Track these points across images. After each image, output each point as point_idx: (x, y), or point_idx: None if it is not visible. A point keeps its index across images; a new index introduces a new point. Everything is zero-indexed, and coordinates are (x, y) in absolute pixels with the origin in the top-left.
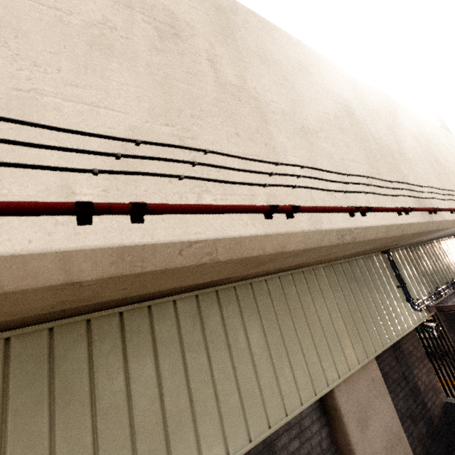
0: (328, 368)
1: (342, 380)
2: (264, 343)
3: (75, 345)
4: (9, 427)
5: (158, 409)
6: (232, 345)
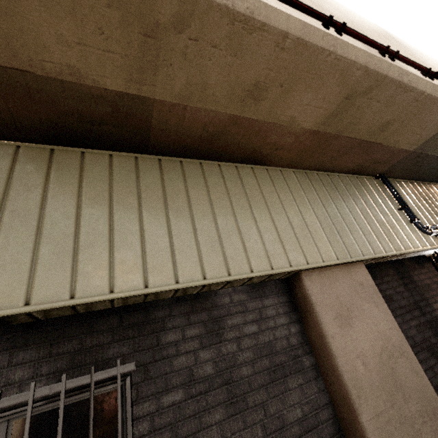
0: (292, 251)
1: (311, 267)
2: (210, 209)
3: None
4: None
5: (71, 225)
6: (170, 201)
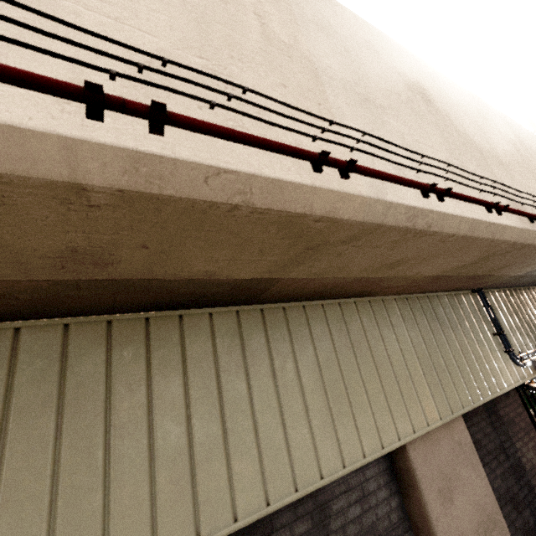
0: (399, 418)
1: (418, 436)
2: (318, 376)
3: (91, 347)
4: (10, 426)
5: (183, 434)
6: (278, 373)
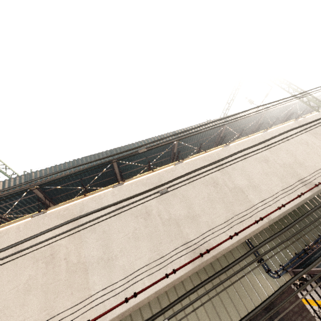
0: None
1: None
2: None
3: None
4: None
5: None
6: None
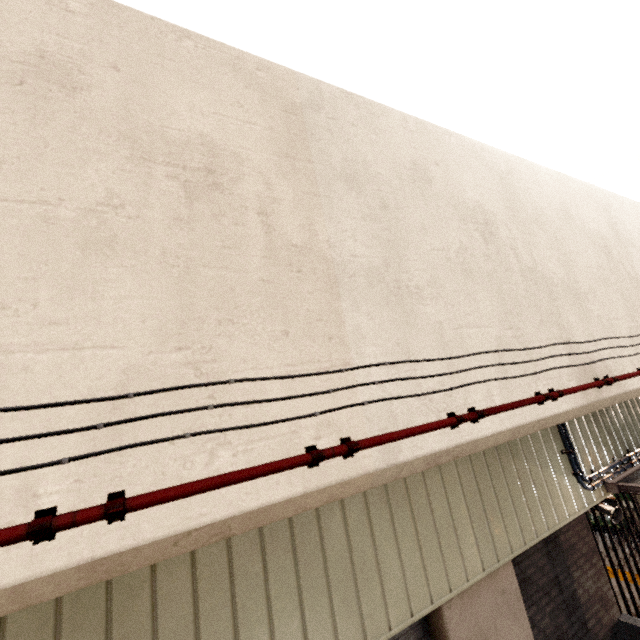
0: (435, 578)
1: (454, 595)
2: (345, 542)
3: None
4: None
5: (190, 636)
6: (299, 546)
